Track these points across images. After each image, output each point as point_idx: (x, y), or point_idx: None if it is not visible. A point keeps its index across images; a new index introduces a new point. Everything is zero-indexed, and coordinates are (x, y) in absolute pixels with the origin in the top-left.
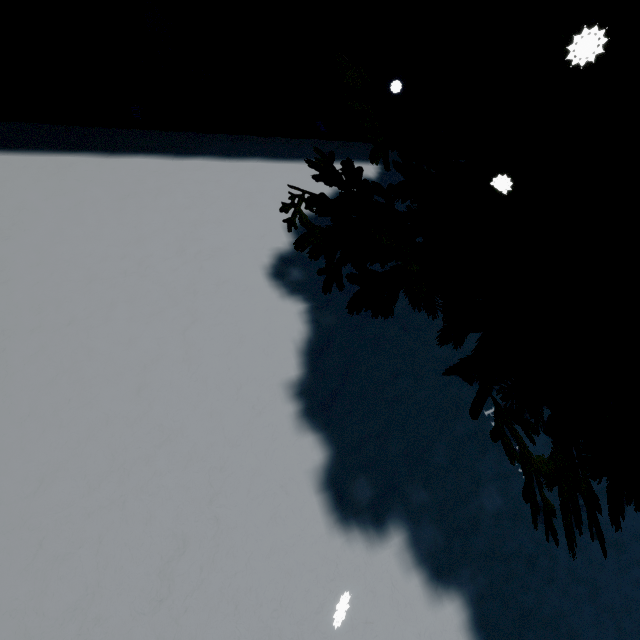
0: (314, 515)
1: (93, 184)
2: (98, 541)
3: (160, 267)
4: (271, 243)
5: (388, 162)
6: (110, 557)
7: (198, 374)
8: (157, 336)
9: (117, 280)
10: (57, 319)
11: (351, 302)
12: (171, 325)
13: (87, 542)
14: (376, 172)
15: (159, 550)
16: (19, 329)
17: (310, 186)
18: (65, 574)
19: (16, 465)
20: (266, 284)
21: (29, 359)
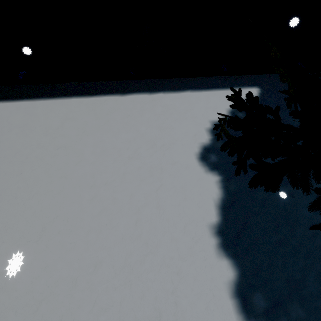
0: (229, 312)
1: (114, 110)
2: (120, 304)
3: (144, 154)
4: (199, 139)
5: (296, 105)
6: (125, 314)
7: (164, 215)
8: (144, 192)
9: (125, 161)
10: (100, 181)
11: (251, 181)
12: (150, 186)
13: (115, 303)
14: (257, 93)
15: (147, 316)
16: (86, 185)
17: (219, 104)
18: (106, 319)
19: (85, 256)
20: (197, 164)
21: (90, 201)
